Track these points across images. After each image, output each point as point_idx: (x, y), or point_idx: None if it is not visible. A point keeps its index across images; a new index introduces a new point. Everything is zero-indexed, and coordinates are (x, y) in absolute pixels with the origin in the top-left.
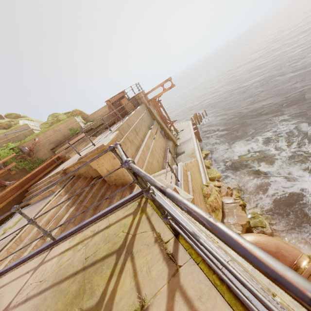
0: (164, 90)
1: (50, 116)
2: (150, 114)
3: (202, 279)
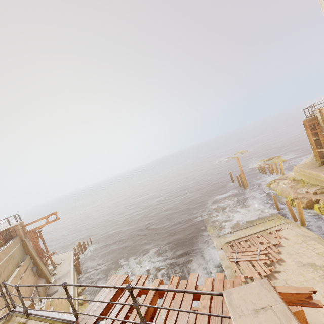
0: (48, 222)
1: None
2: (24, 248)
3: (34, 322)
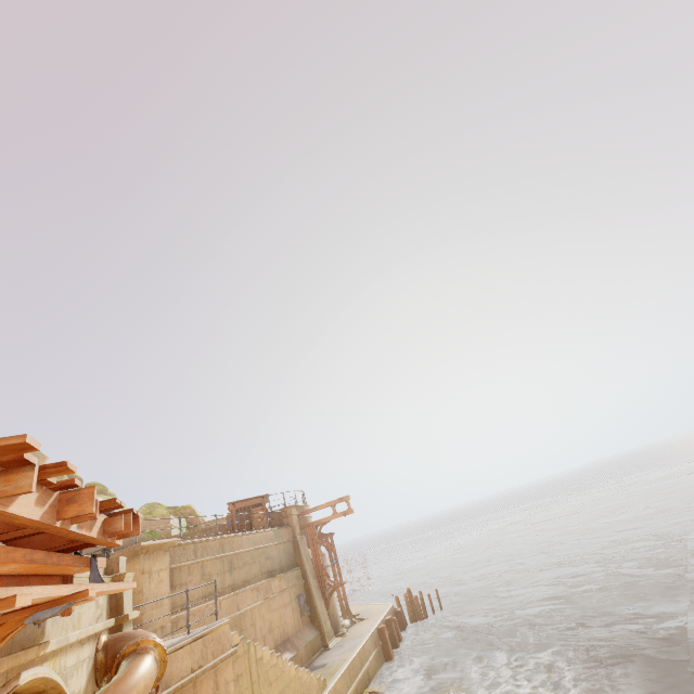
0: (335, 515)
1: (147, 505)
2: (294, 551)
3: None
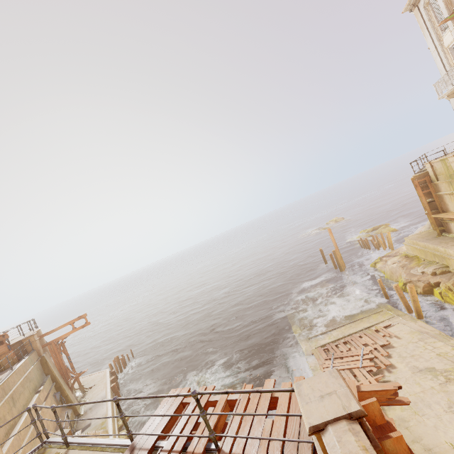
0: (74, 329)
1: None
2: (42, 366)
3: (77, 451)
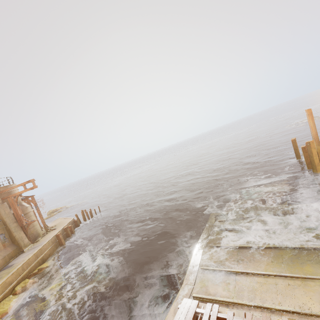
0: (25, 190)
1: None
2: None
3: None
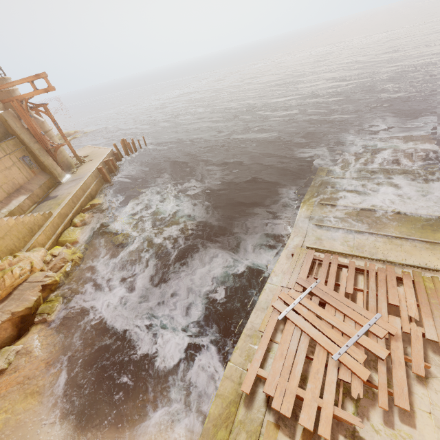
0: (36, 91)
1: None
2: (3, 124)
3: None
